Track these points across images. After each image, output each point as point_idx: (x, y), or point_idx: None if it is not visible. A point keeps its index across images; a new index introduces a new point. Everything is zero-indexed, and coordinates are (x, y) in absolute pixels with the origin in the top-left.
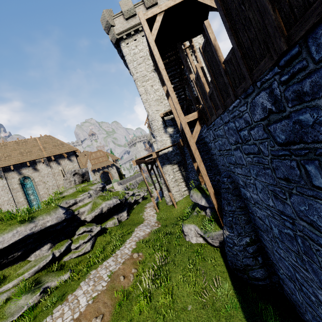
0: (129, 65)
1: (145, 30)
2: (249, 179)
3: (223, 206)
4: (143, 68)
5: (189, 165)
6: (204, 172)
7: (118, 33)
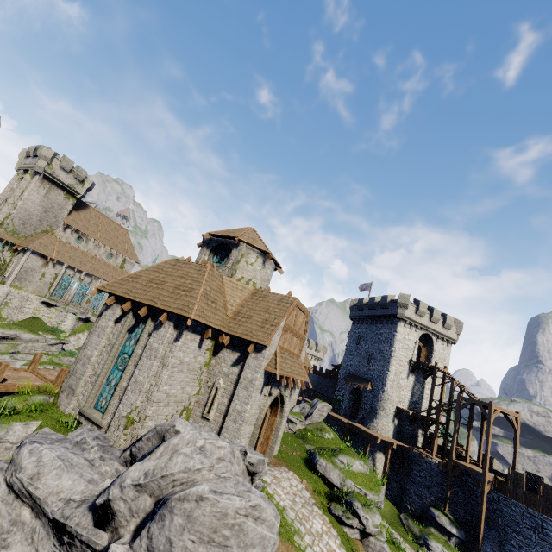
0: (396, 341)
1: (492, 413)
2: (529, 547)
3: (484, 546)
4: (403, 353)
5: (418, 476)
6: (483, 517)
7: (406, 316)
